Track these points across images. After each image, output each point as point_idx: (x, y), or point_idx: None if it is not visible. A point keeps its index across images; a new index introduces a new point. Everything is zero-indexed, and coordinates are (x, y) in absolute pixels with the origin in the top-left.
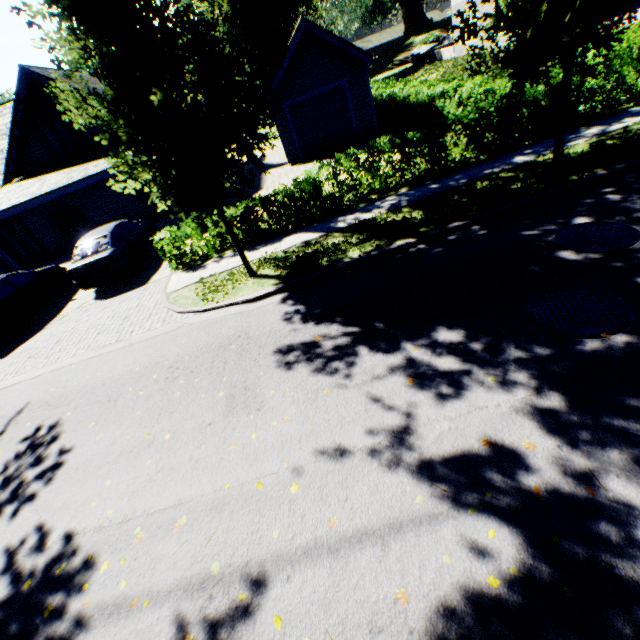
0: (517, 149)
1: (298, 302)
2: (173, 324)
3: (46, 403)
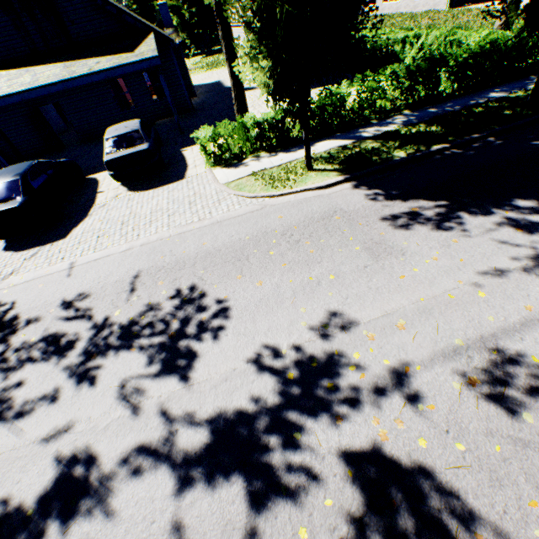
0: (487, 88)
1: (371, 188)
2: (253, 206)
3: (164, 267)
